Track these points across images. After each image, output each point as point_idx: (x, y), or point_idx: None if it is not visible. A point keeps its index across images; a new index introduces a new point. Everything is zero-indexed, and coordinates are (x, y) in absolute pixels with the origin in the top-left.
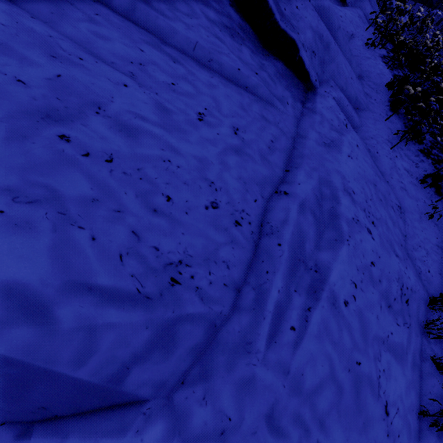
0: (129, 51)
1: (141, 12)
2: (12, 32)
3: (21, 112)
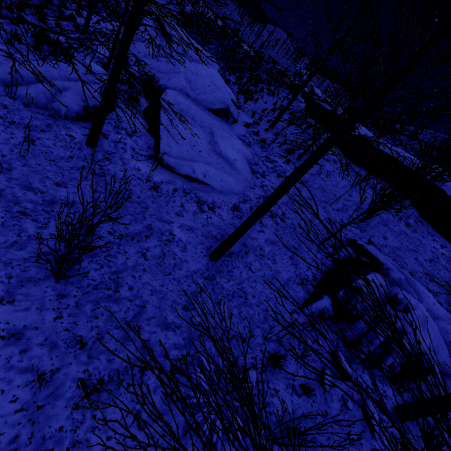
0: None
1: None
2: None
3: None
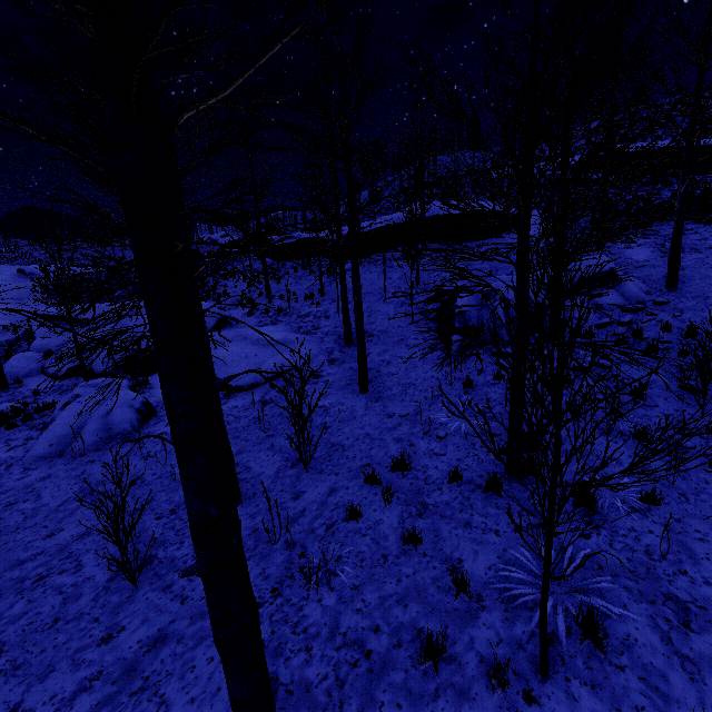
0: None
1: None
2: None
3: None
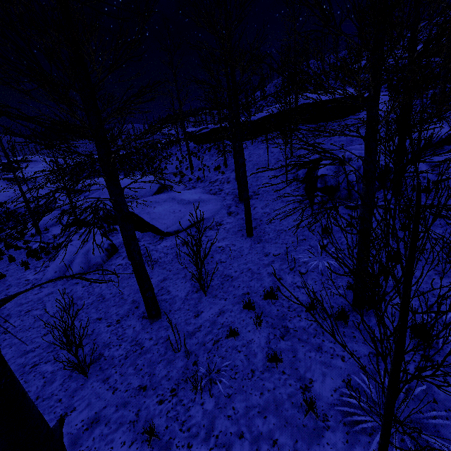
0: None
1: None
2: None
3: None
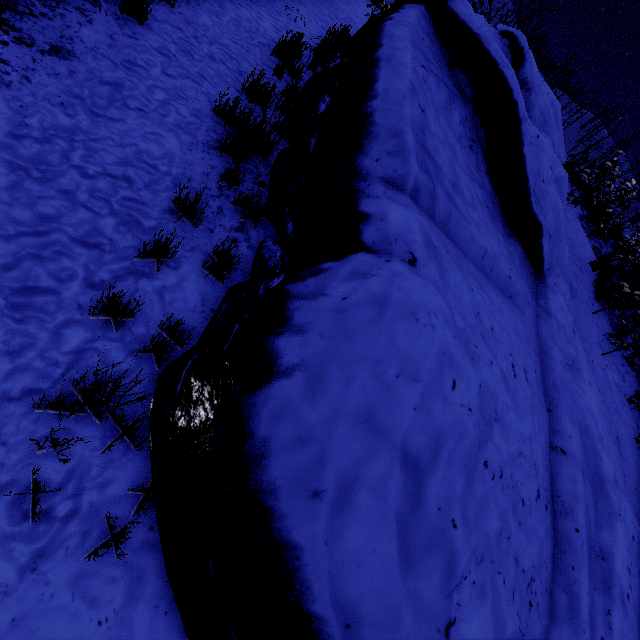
0: (470, 298)
1: (453, 221)
2: (457, 343)
3: (471, 448)
